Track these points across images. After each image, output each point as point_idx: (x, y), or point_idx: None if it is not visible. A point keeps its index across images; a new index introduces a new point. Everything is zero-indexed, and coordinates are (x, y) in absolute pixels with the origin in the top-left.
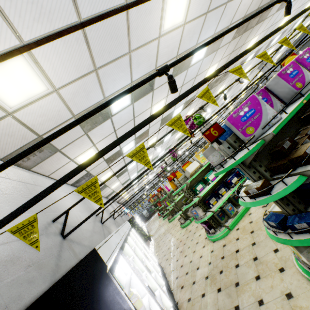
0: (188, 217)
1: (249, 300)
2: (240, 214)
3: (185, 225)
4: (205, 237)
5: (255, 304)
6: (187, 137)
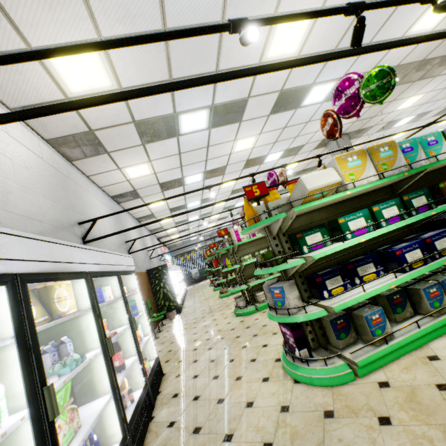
0: (254, 301)
1: None
2: (401, 346)
3: (242, 313)
4: (276, 357)
5: None
6: (357, 51)
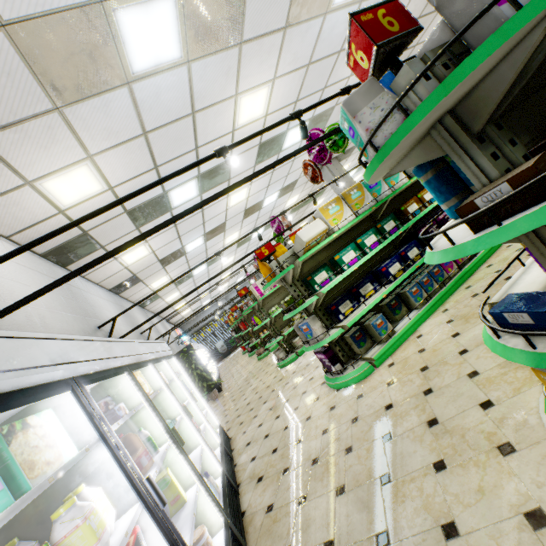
0: (294, 349)
1: (416, 520)
2: (400, 336)
3: (285, 363)
4: (322, 382)
5: (434, 535)
6: (306, 148)
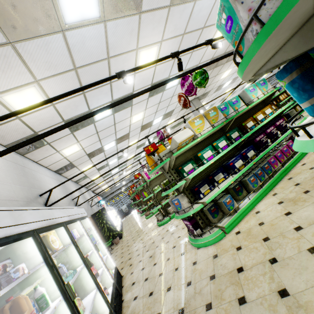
0: (168, 214)
1: None
2: (243, 211)
3: (162, 223)
4: (186, 240)
5: None
6: (181, 76)
